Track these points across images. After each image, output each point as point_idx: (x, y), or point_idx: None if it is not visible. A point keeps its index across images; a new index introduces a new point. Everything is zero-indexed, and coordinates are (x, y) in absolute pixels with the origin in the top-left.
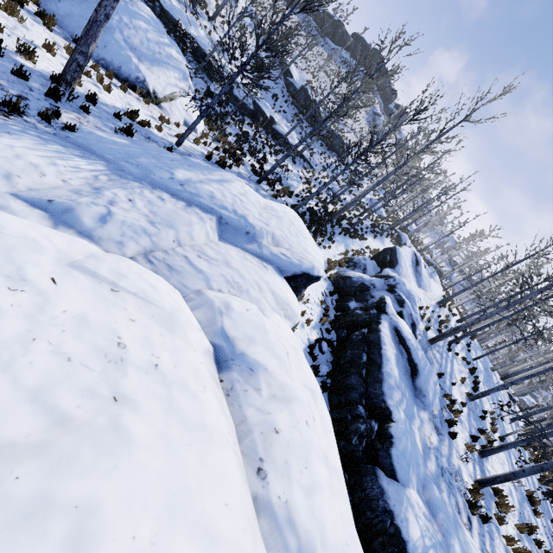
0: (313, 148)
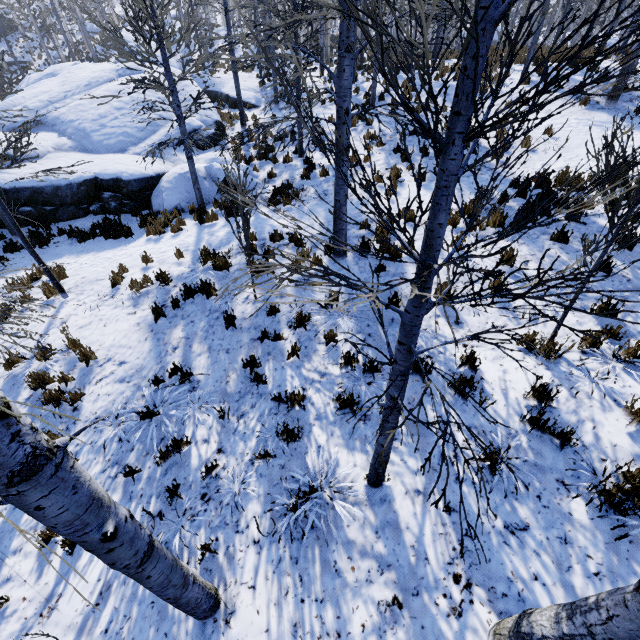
0: (1, 50)
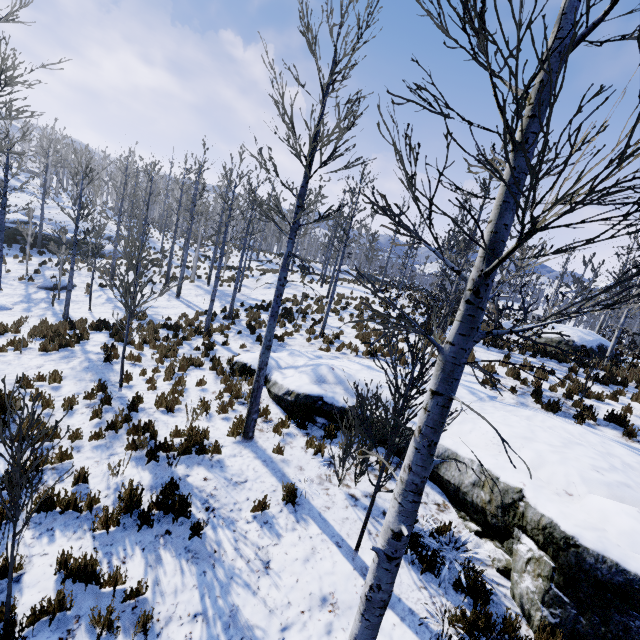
0: None
